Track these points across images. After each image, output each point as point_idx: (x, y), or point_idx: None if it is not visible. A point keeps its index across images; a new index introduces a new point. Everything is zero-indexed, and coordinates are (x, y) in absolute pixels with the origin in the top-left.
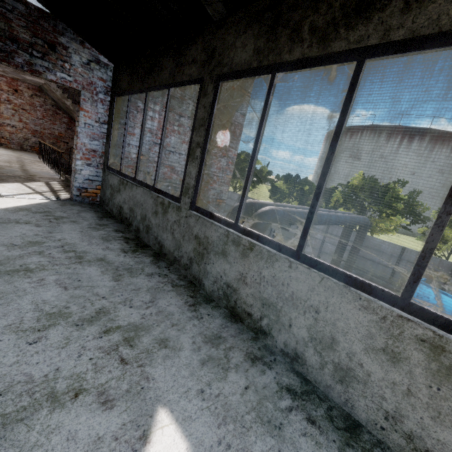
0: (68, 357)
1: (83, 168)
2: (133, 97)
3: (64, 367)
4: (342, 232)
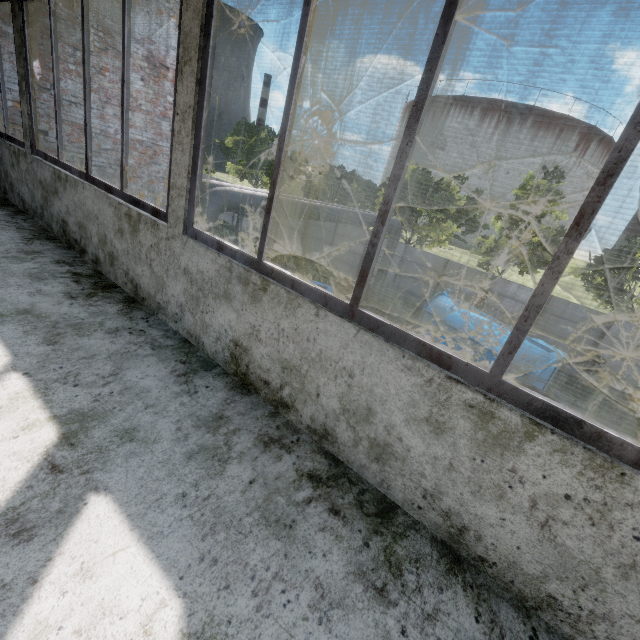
0: None
1: None
2: None
3: None
4: None
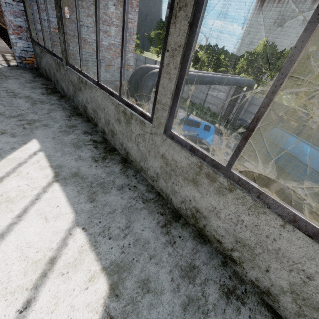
0: (1, 125)
1: (17, 41)
2: None
3: None
4: (233, 92)
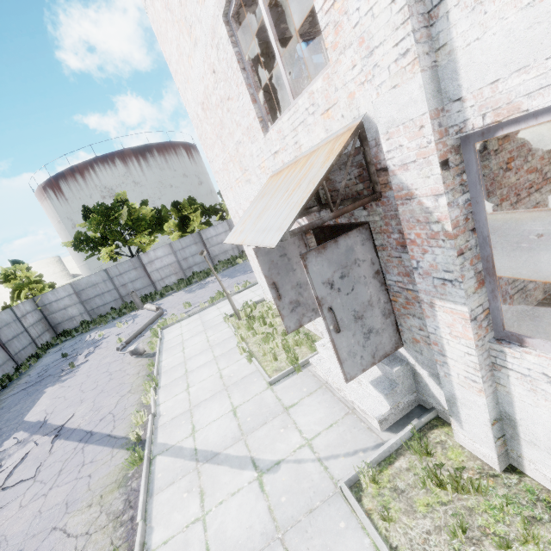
0: None
1: None
2: None
3: None
4: None
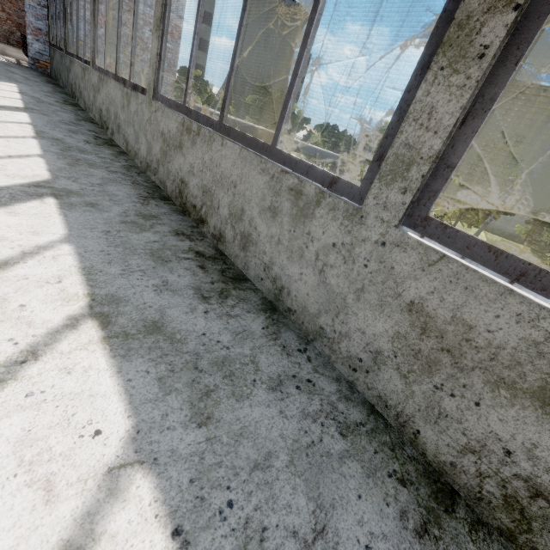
0: None
1: (34, 42)
2: None
3: None
4: None
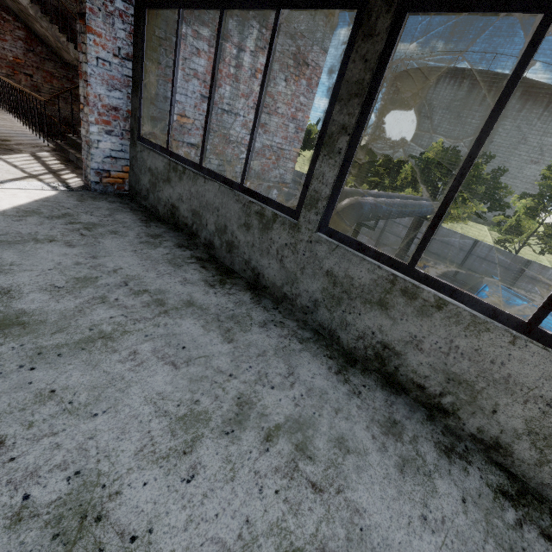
0: (248, 494)
1: (101, 138)
2: (170, 10)
3: (254, 515)
4: (412, 222)
